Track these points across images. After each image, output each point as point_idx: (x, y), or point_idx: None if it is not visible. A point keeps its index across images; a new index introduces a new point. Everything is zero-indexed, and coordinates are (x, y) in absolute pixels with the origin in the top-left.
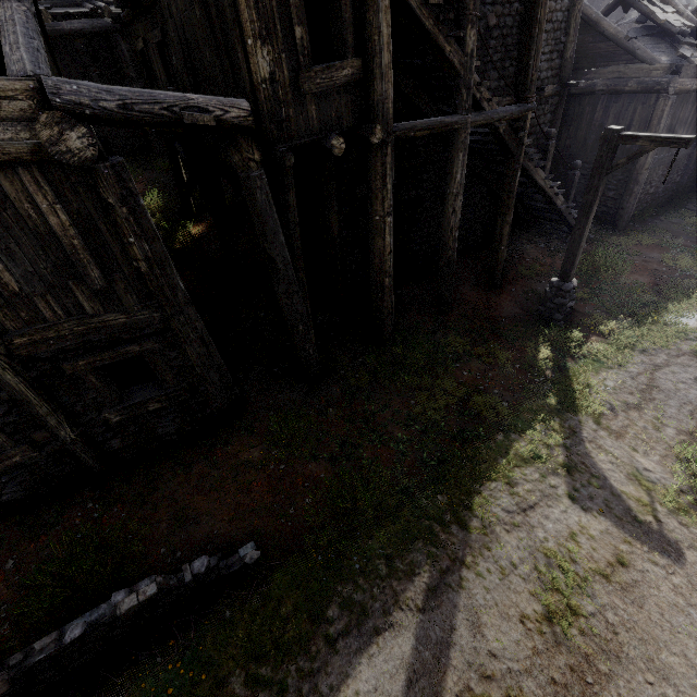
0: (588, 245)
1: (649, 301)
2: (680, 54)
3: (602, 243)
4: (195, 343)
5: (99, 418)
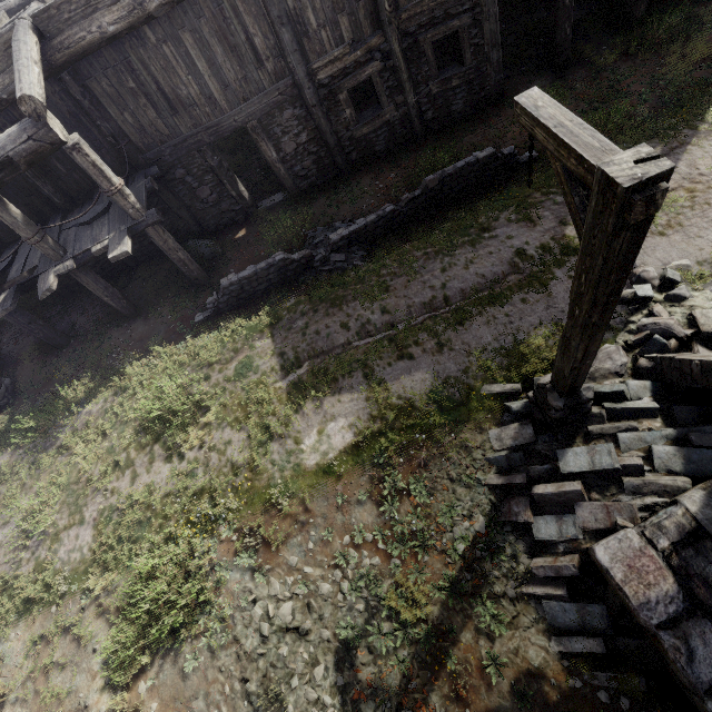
0: None
1: None
2: None
3: None
4: (491, 19)
5: (426, 91)
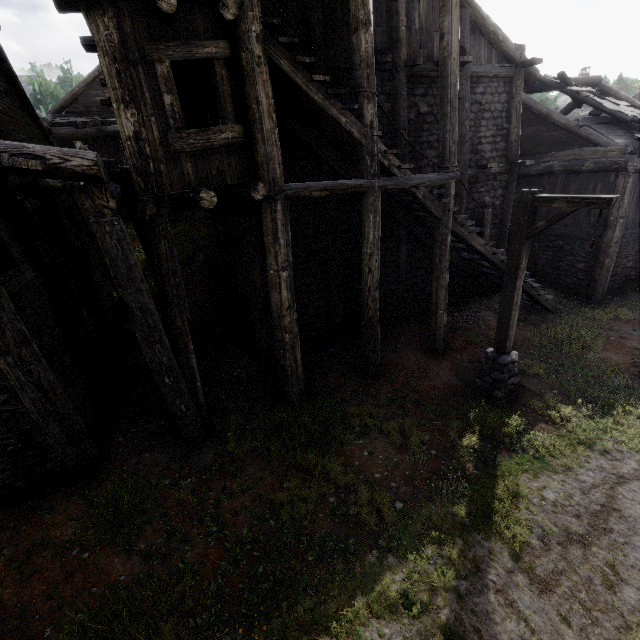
0: (555, 316)
1: (622, 385)
2: (636, 138)
3: (572, 315)
4: (28, 387)
5: None
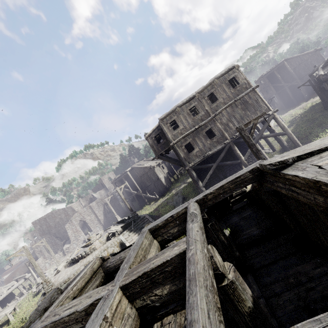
0: None
1: None
2: None
3: None
4: None
5: None
